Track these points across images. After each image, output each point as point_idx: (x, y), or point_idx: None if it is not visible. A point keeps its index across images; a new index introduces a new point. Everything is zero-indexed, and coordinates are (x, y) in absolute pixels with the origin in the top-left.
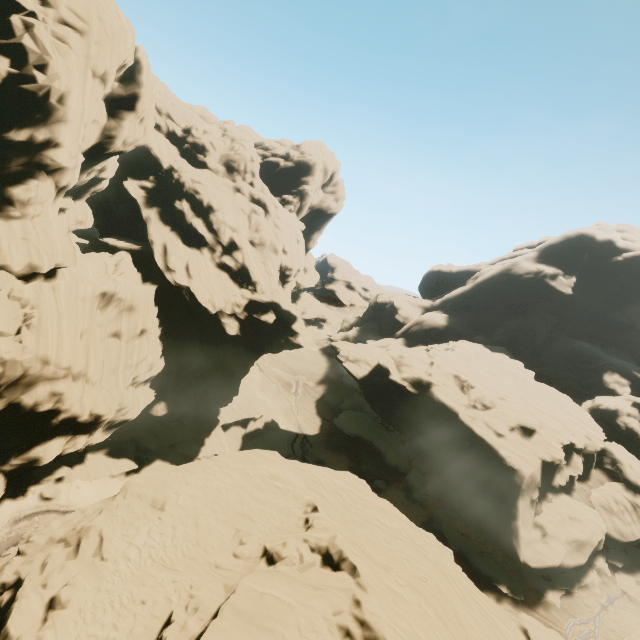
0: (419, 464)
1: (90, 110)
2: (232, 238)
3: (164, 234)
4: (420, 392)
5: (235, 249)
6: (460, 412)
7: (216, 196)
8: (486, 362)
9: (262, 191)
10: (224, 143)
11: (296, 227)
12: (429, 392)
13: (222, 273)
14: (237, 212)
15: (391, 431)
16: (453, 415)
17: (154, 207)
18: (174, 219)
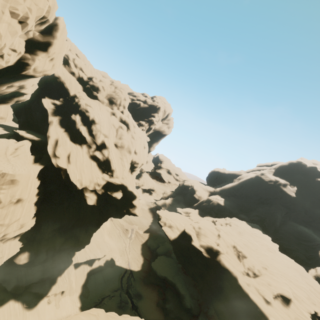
0: (206, 309)
1: (4, 39)
2: (104, 141)
3: (59, 133)
4: (211, 257)
5: (104, 148)
6: (239, 278)
7: (99, 115)
8: (250, 235)
9: (127, 116)
10: (110, 88)
11: (144, 139)
12: (217, 258)
13: (92, 162)
14: (110, 126)
15: (187, 275)
16: (234, 279)
17: (57, 116)
18: (69, 125)
